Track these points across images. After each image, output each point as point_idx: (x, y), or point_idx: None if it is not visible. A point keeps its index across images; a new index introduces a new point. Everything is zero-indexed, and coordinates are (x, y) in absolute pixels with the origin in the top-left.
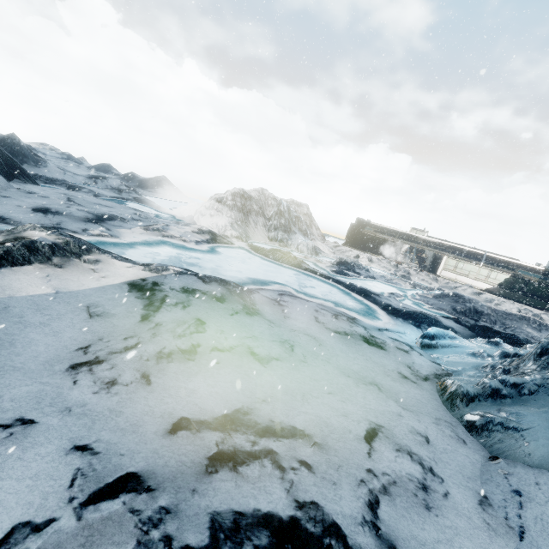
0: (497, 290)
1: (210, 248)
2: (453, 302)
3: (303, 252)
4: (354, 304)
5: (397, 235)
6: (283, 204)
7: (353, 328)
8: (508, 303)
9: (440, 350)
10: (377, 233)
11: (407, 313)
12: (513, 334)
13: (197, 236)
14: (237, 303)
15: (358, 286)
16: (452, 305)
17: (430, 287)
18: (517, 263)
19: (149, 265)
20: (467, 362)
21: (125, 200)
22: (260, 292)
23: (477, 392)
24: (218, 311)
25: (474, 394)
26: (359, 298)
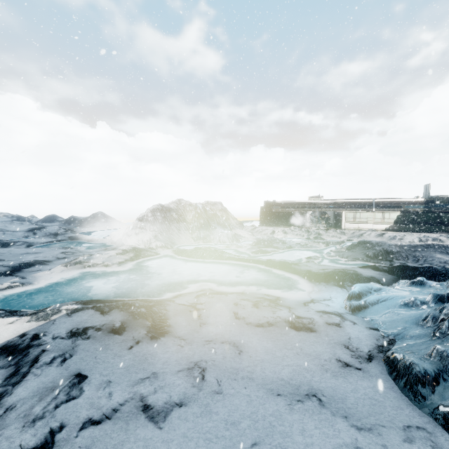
0: (394, 227)
1: (133, 265)
2: (364, 249)
3: (225, 242)
4: (277, 281)
5: (300, 206)
6: (199, 207)
7: (276, 314)
8: (408, 235)
9: (371, 309)
10: (284, 209)
11: (327, 275)
12: (429, 266)
13: (121, 257)
14: (140, 327)
15: (277, 260)
16: (364, 253)
17: (340, 241)
18: (401, 201)
19: (41, 311)
20: (404, 317)
21: (60, 241)
22: (175, 300)
23: (436, 368)
24: (112, 349)
25: (435, 371)
26: (281, 273)
